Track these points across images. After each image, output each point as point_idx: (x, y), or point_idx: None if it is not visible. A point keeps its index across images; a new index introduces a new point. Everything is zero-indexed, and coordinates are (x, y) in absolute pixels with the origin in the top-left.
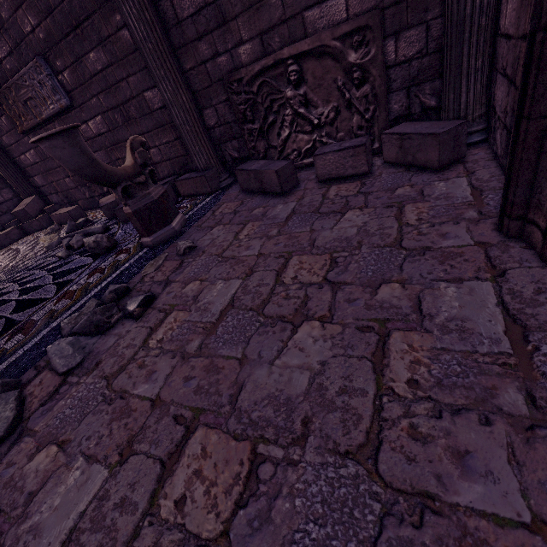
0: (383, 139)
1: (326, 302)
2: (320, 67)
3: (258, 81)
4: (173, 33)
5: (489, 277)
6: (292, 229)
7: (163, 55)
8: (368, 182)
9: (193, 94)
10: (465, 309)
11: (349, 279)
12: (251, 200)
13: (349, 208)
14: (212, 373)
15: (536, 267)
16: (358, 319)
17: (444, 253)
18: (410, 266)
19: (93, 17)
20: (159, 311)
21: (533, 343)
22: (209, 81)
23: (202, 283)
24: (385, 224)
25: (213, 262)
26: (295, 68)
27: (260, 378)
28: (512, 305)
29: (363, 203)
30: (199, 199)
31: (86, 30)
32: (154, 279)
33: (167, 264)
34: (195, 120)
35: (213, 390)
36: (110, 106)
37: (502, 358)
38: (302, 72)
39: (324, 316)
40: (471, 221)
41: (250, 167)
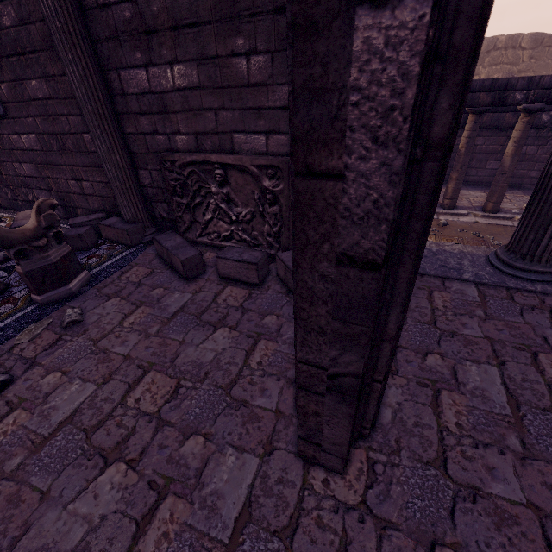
0: (277, 259)
1: (143, 442)
2: (242, 178)
3: (189, 168)
4: (117, 100)
5: (261, 453)
6: (170, 332)
7: (102, 118)
8: (255, 295)
9: (131, 153)
10: (227, 485)
11: (175, 418)
12: (160, 273)
13: (223, 324)
14: (12, 505)
15: (293, 453)
16: (155, 471)
17: (251, 413)
18: (223, 419)
19: (40, 54)
20: (6, 403)
21: (245, 535)
22: (147, 150)
23: (62, 377)
24: (235, 358)
25: (85, 351)
26: (220, 172)
27: (47, 522)
28: (256, 490)
29: (236, 323)
30: (117, 250)
31: (31, 60)
32: (23, 352)
33: (45, 335)
34: (127, 178)
35: (2, 527)
36: (47, 131)
37: (219, 546)
38: (227, 176)
39: (133, 459)
40: (288, 382)
41: (166, 242)
